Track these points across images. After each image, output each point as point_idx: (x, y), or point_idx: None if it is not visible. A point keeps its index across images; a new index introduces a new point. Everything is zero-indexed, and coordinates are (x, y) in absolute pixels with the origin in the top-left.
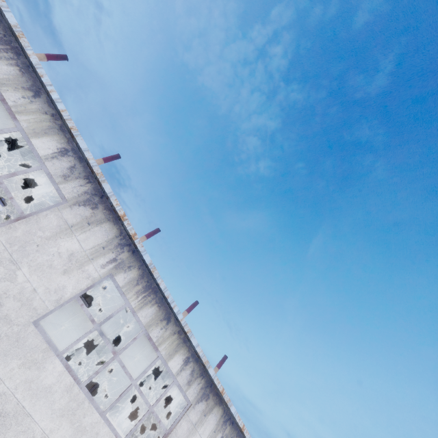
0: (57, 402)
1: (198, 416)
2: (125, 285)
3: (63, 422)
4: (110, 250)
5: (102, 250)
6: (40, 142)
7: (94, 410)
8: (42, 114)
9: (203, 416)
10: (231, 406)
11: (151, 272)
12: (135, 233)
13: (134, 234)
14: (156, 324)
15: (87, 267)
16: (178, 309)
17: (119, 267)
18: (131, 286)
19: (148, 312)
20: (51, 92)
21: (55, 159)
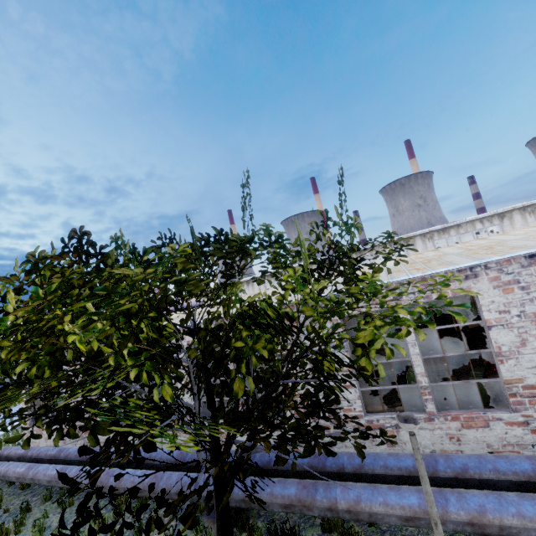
0: None
1: None
2: None
3: None
4: (524, 214)
5: (523, 216)
6: (477, 227)
7: None
8: (467, 225)
9: None
10: None
11: None
12: (521, 205)
13: (522, 205)
14: None
15: (528, 222)
16: None
17: (533, 212)
18: None
19: None
20: (462, 222)
21: (484, 224)
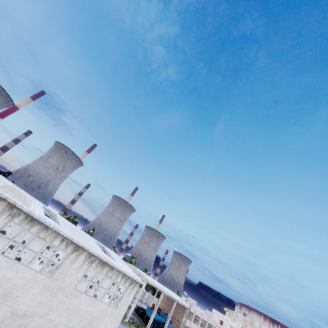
0: (4, 266)
1: (75, 257)
2: (20, 222)
3: (10, 271)
4: (6, 211)
5: (3, 213)
6: None
7: (22, 265)
8: None
9: (77, 256)
10: (90, 250)
11: (30, 214)
12: (15, 202)
13: (14, 203)
14: (41, 231)
15: None
16: (49, 224)
17: (14, 216)
18: (23, 221)
19: (36, 228)
20: None
21: None
